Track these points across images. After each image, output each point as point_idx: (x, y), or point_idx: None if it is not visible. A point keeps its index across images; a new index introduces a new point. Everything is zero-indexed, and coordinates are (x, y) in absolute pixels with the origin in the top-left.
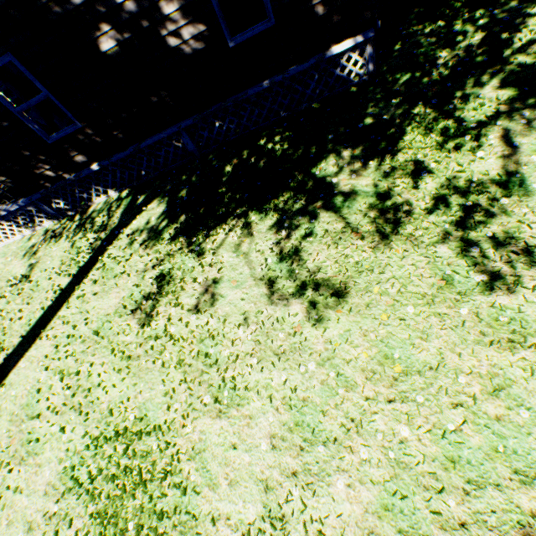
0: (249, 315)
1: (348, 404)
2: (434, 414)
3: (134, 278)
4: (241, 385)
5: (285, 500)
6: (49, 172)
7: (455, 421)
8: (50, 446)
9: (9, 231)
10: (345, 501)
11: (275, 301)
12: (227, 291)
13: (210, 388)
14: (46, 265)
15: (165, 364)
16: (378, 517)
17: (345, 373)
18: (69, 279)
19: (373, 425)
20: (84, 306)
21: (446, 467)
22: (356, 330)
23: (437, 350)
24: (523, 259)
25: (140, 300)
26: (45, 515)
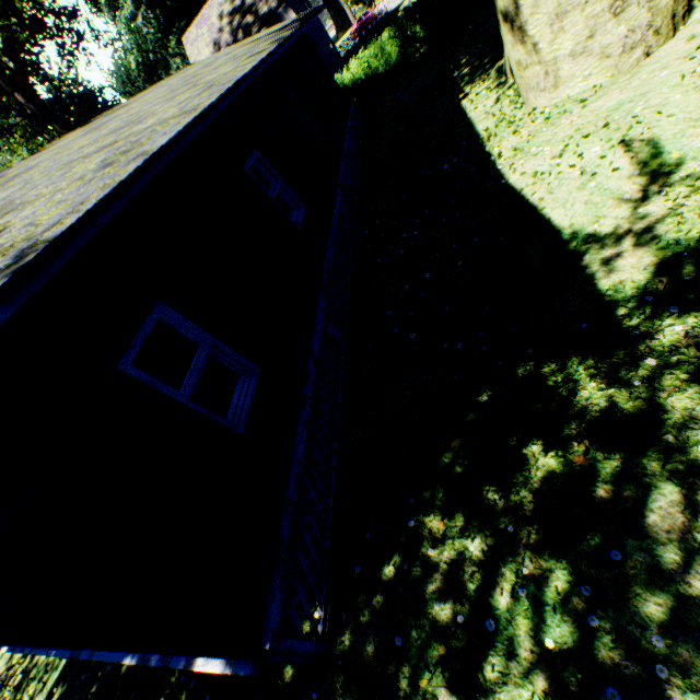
0: None
1: None
2: None
3: None
4: None
5: None
6: None
7: None
8: None
9: None
10: None
11: None
12: None
13: None
14: None
15: None
16: None
17: None
18: None
19: None
20: None
21: None
22: None
23: None
24: None
25: None
26: None
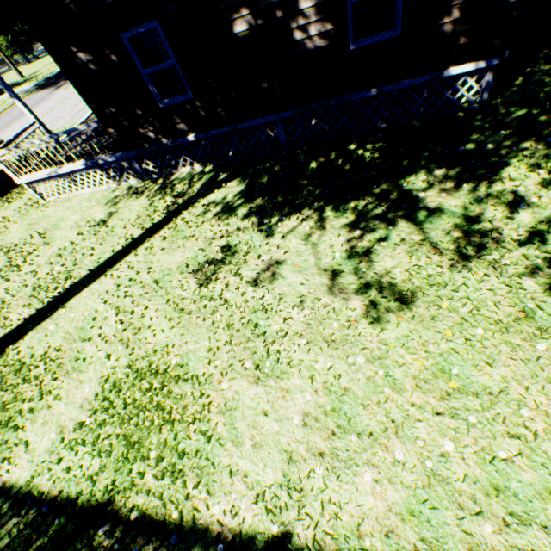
0: (306, 299)
1: (392, 404)
2: (484, 439)
3: (201, 243)
4: (284, 360)
5: (306, 475)
6: (151, 134)
7: (507, 451)
8: (94, 368)
9: (99, 180)
10: (369, 494)
11: (334, 292)
12: (288, 274)
13: (253, 355)
14: (123, 216)
15: (214, 324)
16: (401, 519)
17: (394, 375)
18: (141, 231)
19: (414, 431)
20: (149, 257)
21: (488, 493)
22: (415, 338)
23: (502, 377)
24: None
25: (202, 263)
26: (77, 424)
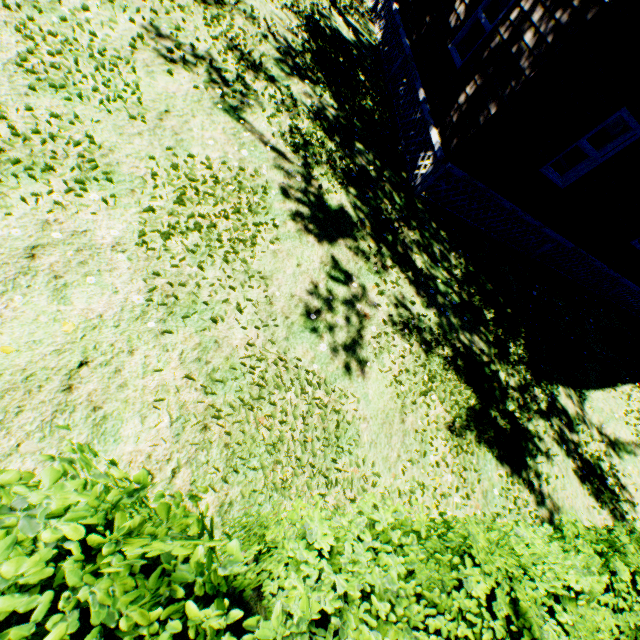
0: None
1: None
2: None
3: None
4: None
5: None
6: None
7: None
8: None
9: None
10: None
11: None
12: None
13: None
14: None
15: None
16: None
17: None
18: None
19: None
20: None
21: None
22: None
23: None
24: (164, 53)
25: None
26: None
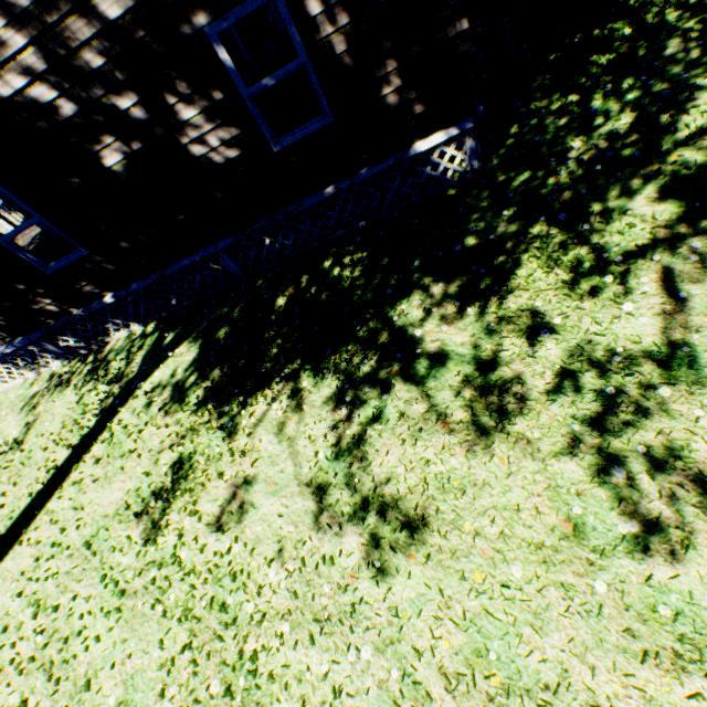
0: (287, 544)
1: None
2: None
3: (146, 460)
4: (265, 668)
5: None
6: (52, 307)
7: None
8: None
9: (7, 374)
10: None
11: (323, 524)
12: (261, 499)
13: (222, 664)
14: (45, 427)
15: (167, 612)
16: None
17: (415, 672)
18: (68, 451)
19: None
20: (79, 498)
21: None
22: (435, 594)
23: (557, 654)
24: (696, 498)
25: (149, 497)
26: None
